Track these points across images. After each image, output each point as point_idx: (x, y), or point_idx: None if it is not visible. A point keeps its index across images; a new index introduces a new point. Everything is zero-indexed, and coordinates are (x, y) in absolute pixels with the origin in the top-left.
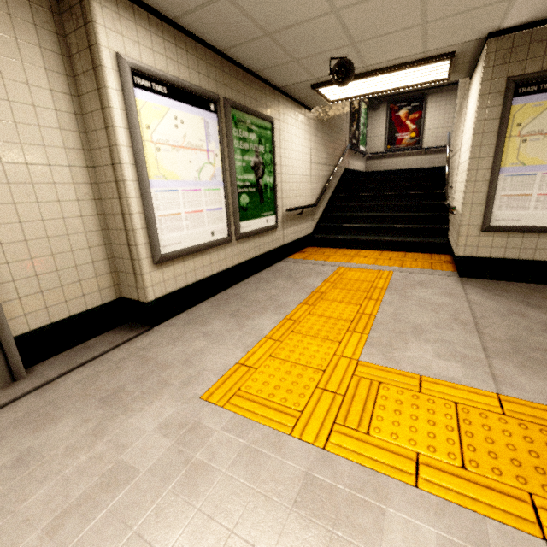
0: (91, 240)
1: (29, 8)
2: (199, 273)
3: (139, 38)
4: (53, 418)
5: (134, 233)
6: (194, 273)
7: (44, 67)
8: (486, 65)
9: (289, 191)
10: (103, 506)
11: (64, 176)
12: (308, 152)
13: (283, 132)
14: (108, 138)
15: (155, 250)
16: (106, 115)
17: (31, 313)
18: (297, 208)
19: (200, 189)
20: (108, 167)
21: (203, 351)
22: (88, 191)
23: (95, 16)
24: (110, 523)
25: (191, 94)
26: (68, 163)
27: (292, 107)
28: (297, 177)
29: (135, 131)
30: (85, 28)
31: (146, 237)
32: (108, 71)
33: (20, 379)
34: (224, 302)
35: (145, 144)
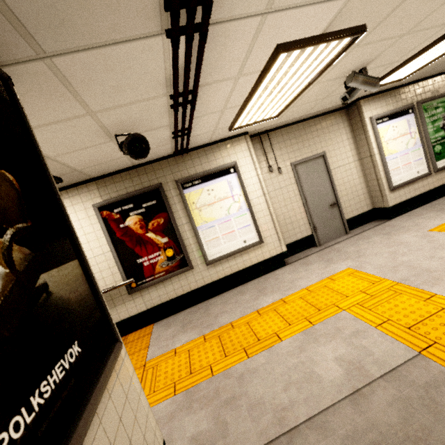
0: (362, 186)
1: (340, 118)
2: (412, 194)
3: (376, 106)
4: (369, 238)
5: (381, 180)
6: (409, 193)
7: (345, 133)
8: None
9: None
10: (401, 246)
11: (352, 166)
12: None
13: None
14: (368, 147)
15: (390, 185)
16: (367, 140)
17: (348, 213)
18: None
19: (408, 152)
20: (368, 158)
21: (423, 222)
22: (359, 169)
23: (362, 111)
24: (405, 247)
25: (398, 112)
26: (353, 161)
27: None
28: None
29: (378, 141)
30: (359, 115)
31: (385, 180)
32: (368, 125)
33: (348, 234)
34: (430, 207)
35: (382, 144)
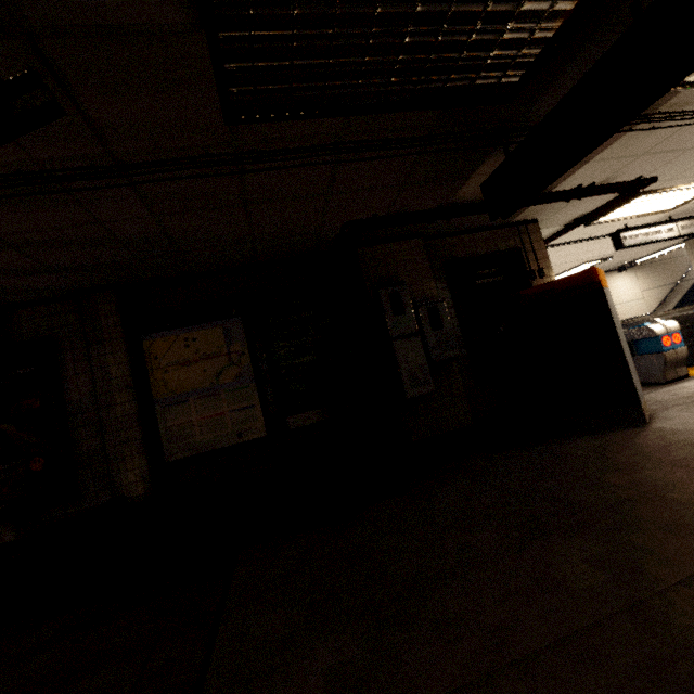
0: None
1: None
2: None
3: None
4: None
5: None
6: None
7: None
8: (687, 250)
9: (622, 312)
10: None
11: None
12: (636, 287)
13: (610, 287)
14: None
15: None
16: None
17: None
18: (629, 319)
19: None
20: None
21: None
22: None
23: None
24: None
25: None
26: None
27: (615, 273)
28: (628, 303)
29: None
30: None
31: None
32: None
33: None
34: None
35: None
